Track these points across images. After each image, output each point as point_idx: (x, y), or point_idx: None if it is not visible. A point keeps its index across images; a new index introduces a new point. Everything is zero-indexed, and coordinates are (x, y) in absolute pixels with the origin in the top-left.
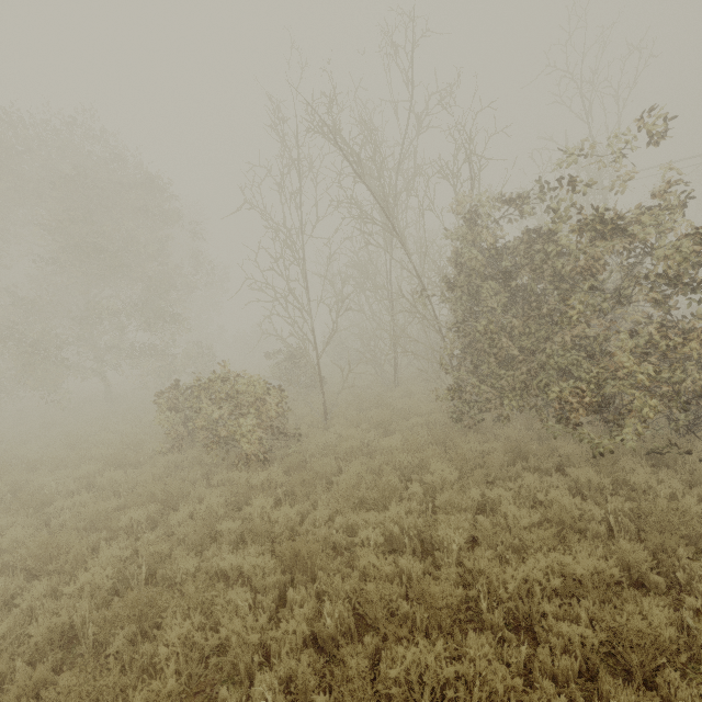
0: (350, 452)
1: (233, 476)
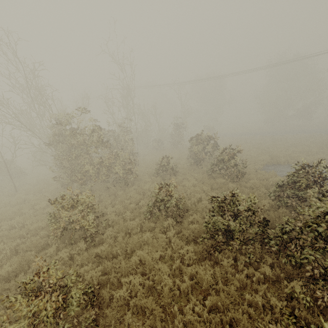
0: (18, 203)
1: None
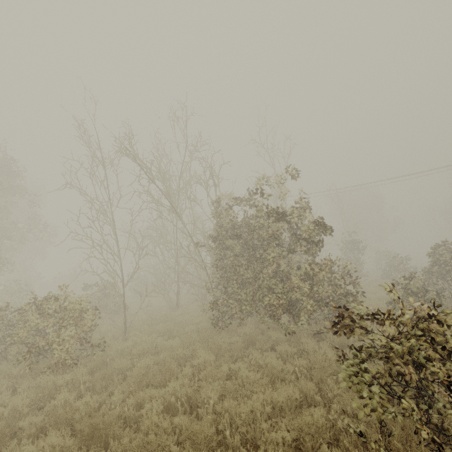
0: (142, 353)
1: (40, 381)
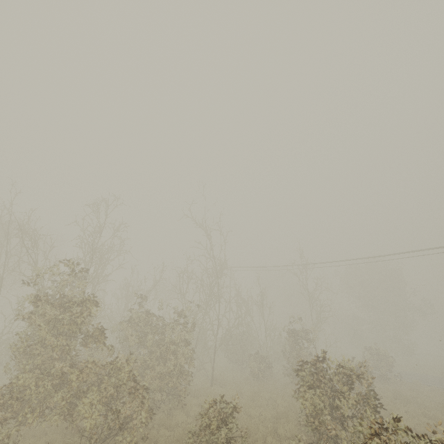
0: None
1: None
